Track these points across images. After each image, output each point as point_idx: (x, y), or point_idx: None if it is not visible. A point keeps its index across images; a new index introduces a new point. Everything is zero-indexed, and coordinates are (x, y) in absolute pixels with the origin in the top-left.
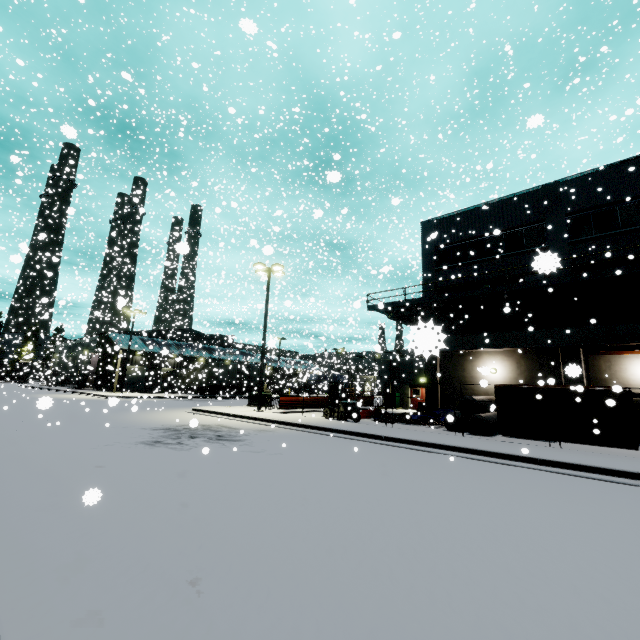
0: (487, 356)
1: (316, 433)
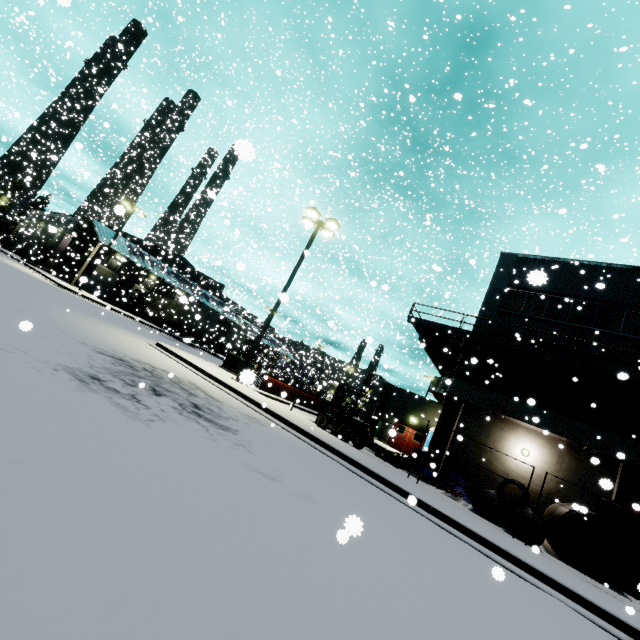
0: (524, 432)
1: (325, 454)
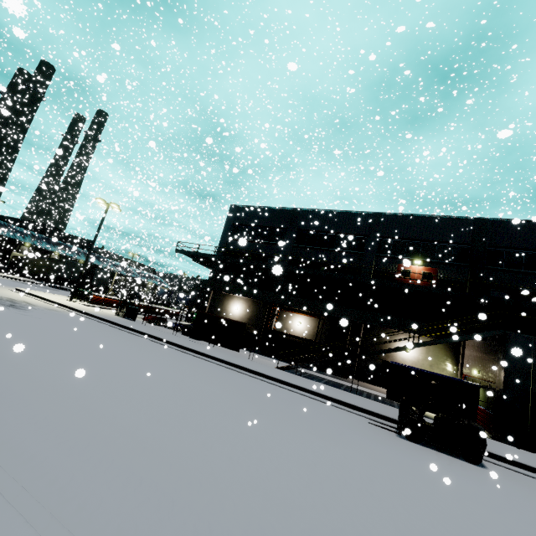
0: (237, 299)
1: (89, 318)
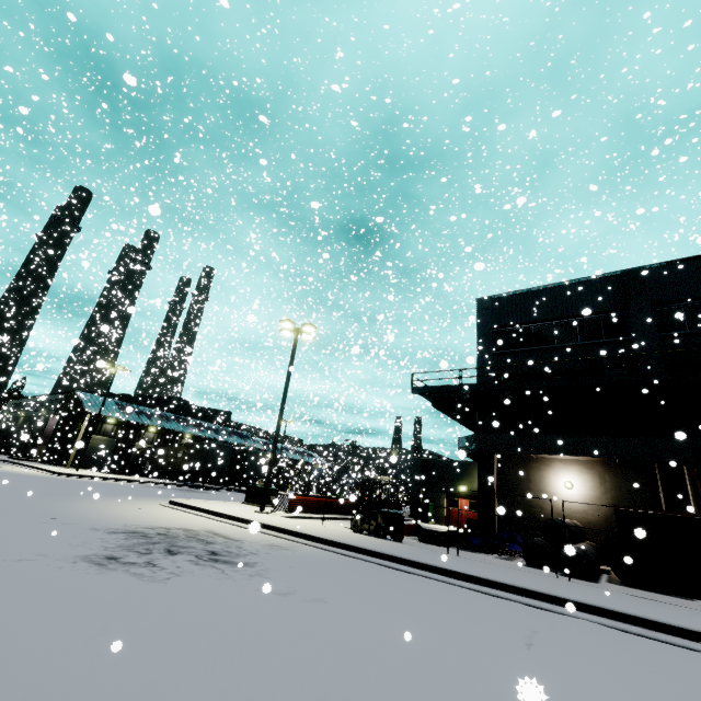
0: (560, 465)
1: (354, 557)
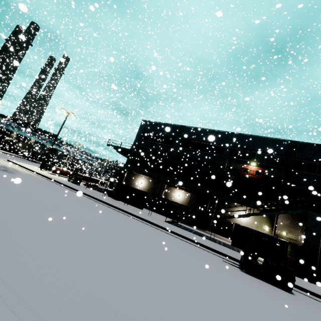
0: (141, 177)
1: (52, 181)
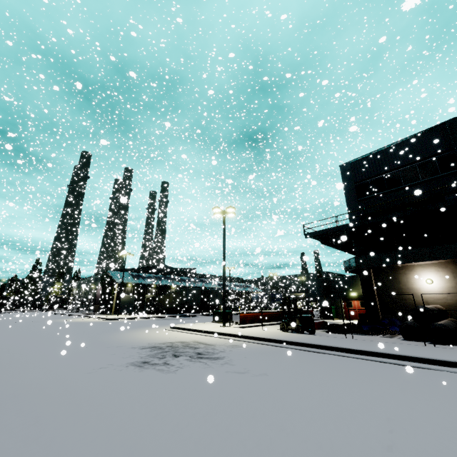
0: (420, 268)
1: (284, 347)
